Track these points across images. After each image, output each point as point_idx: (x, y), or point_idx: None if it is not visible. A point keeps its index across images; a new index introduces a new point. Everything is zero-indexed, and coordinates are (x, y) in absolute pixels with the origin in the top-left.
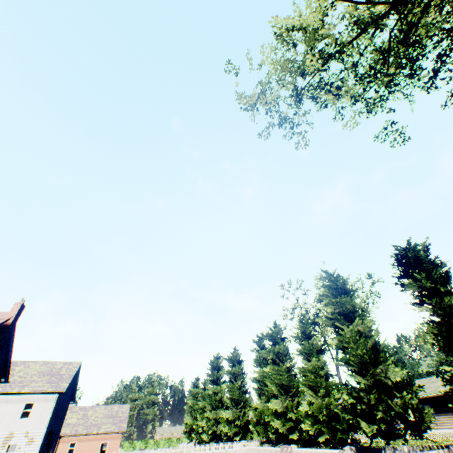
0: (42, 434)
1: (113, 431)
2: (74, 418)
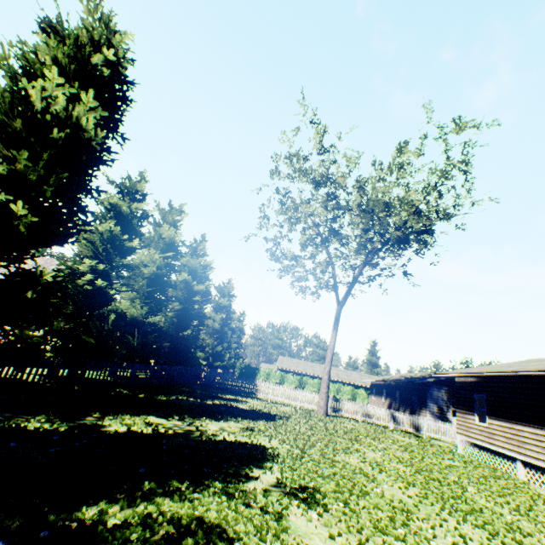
0: None
1: None
2: None
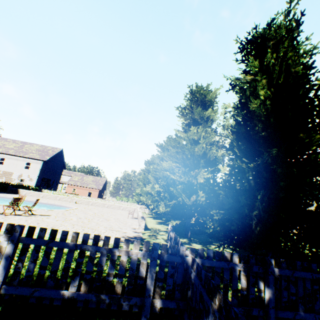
0: (36, 178)
1: (94, 188)
2: (76, 178)
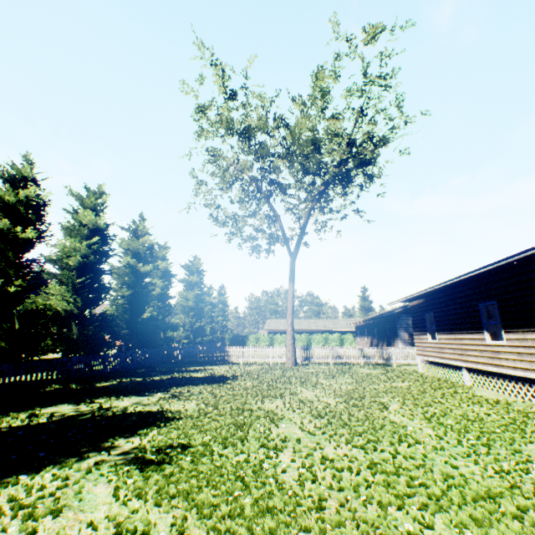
0: None
1: None
2: None
